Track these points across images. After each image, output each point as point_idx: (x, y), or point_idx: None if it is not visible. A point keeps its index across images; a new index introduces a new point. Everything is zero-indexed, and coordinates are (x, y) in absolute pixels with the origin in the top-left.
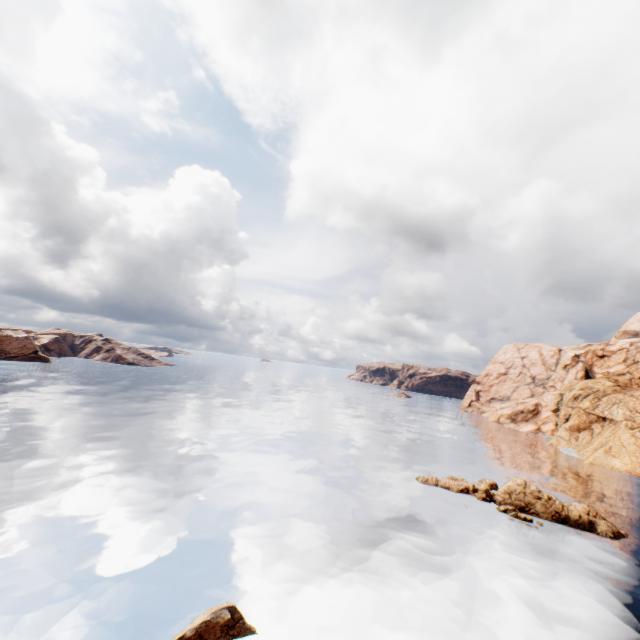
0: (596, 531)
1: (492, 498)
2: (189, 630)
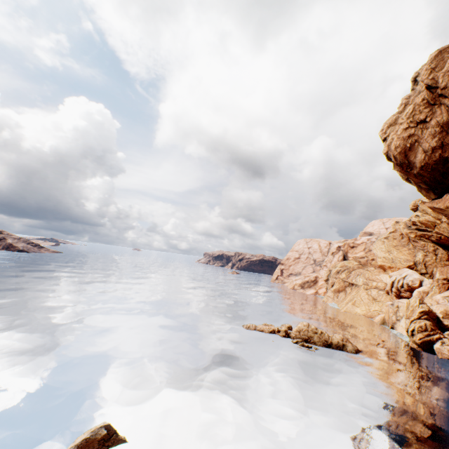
0: (346, 350)
1: (289, 335)
2: (71, 447)
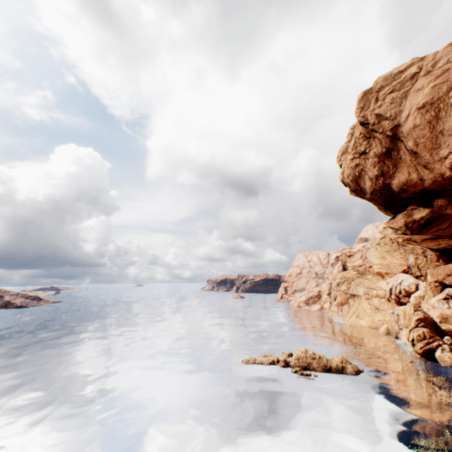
0: (346, 372)
1: (289, 364)
2: None
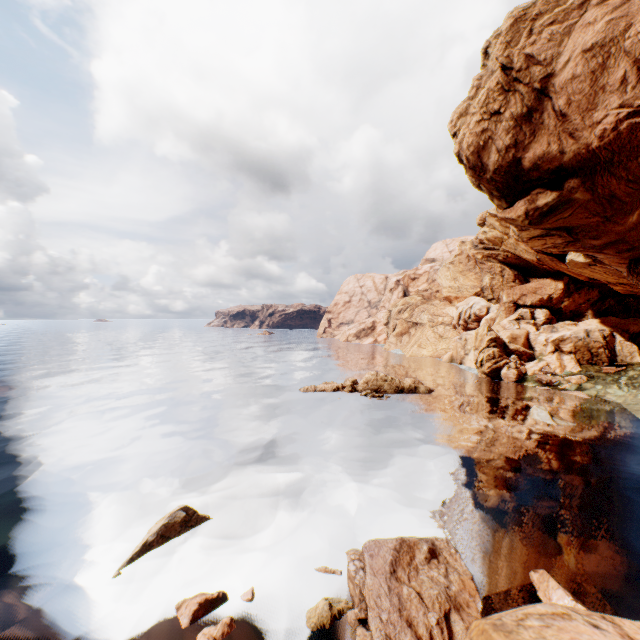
0: (419, 392)
1: (356, 389)
2: (150, 536)
